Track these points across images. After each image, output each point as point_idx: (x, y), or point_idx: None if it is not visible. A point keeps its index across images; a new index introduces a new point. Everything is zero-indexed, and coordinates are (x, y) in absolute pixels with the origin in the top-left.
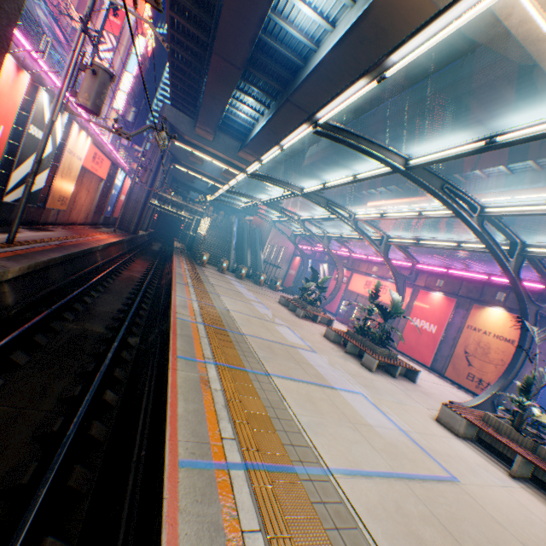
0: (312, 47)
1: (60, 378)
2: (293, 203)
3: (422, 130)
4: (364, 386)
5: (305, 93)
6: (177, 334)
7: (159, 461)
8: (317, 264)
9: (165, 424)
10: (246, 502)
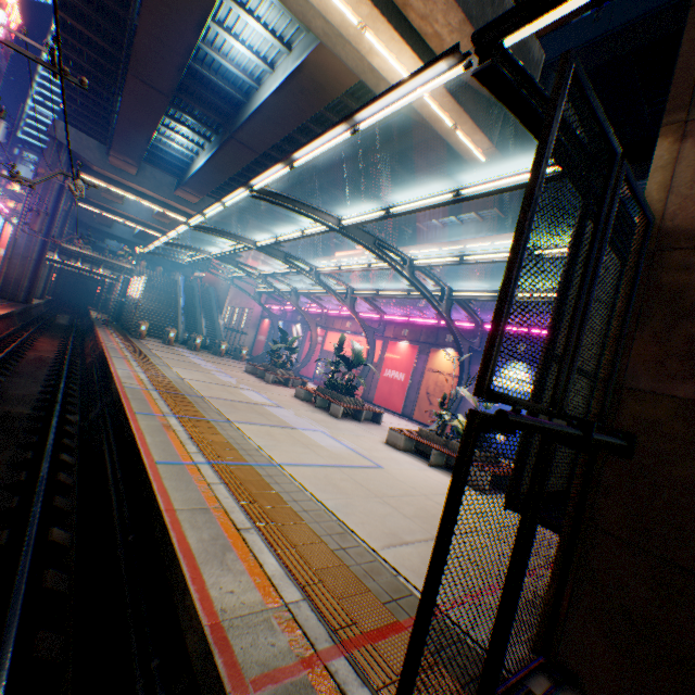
0: (253, 84)
1: (3, 450)
2: (255, 254)
3: (379, 178)
4: (327, 427)
5: (252, 132)
6: (129, 398)
7: (138, 470)
8: (290, 326)
9: (138, 448)
10: (211, 475)
